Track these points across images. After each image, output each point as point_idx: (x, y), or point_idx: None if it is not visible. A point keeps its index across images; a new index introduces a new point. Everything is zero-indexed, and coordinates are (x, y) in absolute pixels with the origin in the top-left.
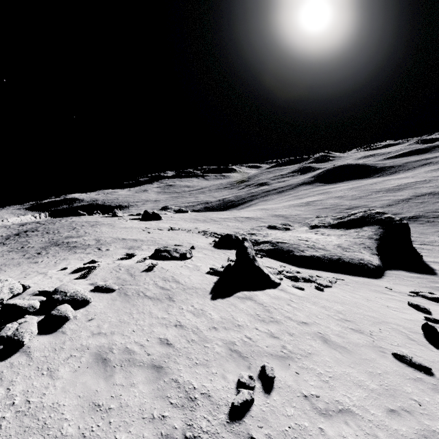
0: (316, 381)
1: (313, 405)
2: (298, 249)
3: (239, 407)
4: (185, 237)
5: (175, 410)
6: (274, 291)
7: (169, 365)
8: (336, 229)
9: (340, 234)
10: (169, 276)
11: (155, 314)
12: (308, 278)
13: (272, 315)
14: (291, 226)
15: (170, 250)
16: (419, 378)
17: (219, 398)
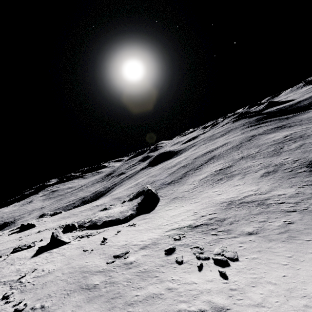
0: (50, 265)
1: (43, 270)
2: (100, 220)
3: (20, 278)
4: (45, 234)
5: (1, 285)
6: (63, 246)
7: (3, 279)
8: (131, 201)
9: (129, 203)
10: (15, 257)
11: (3, 271)
12: (88, 234)
13: (52, 254)
14: (115, 204)
15: (21, 246)
16: (82, 253)
17: (16, 279)
